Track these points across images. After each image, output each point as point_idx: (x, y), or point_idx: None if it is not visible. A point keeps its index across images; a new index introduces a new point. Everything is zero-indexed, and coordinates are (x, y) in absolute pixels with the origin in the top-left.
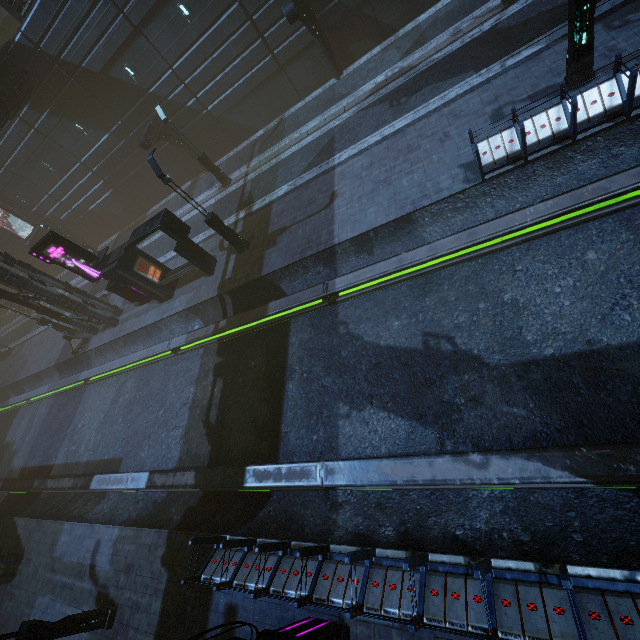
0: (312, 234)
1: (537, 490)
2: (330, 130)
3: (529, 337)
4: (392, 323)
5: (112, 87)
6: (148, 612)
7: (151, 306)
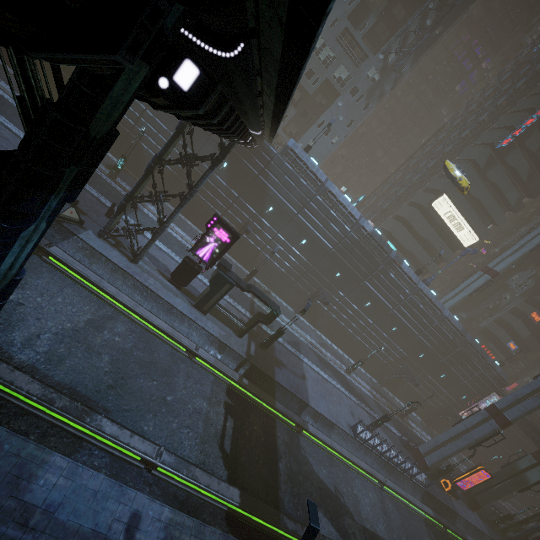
0: (299, 386)
1: None
2: (297, 336)
3: (363, 516)
4: (323, 469)
5: (259, 196)
6: None
7: (181, 296)
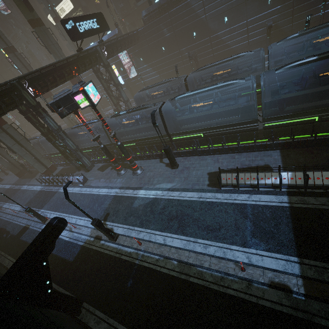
0: None
1: None
2: None
3: None
4: None
5: None
6: None
7: None
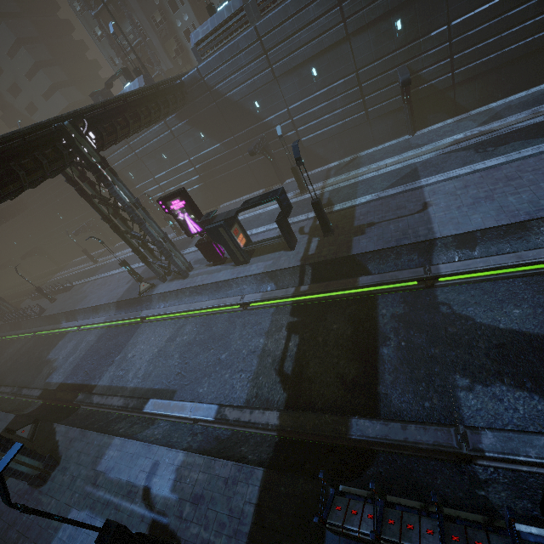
0: (407, 229)
1: None
2: (411, 164)
3: None
4: (511, 310)
5: (239, 113)
6: None
7: (224, 267)
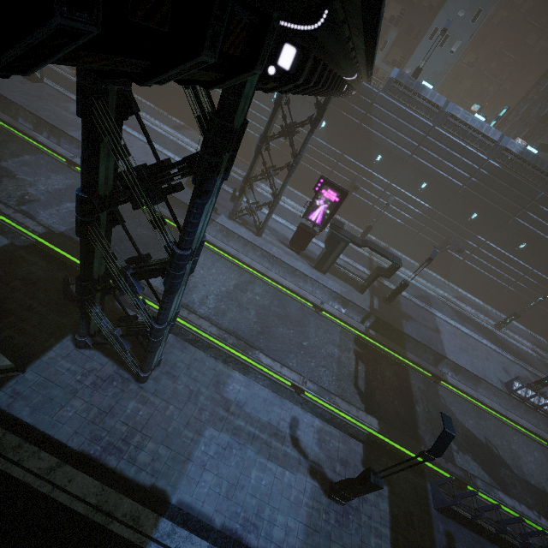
0: (432, 339)
1: (545, 538)
2: (425, 291)
3: (525, 471)
4: (469, 419)
5: (364, 147)
6: (378, 508)
7: (301, 259)
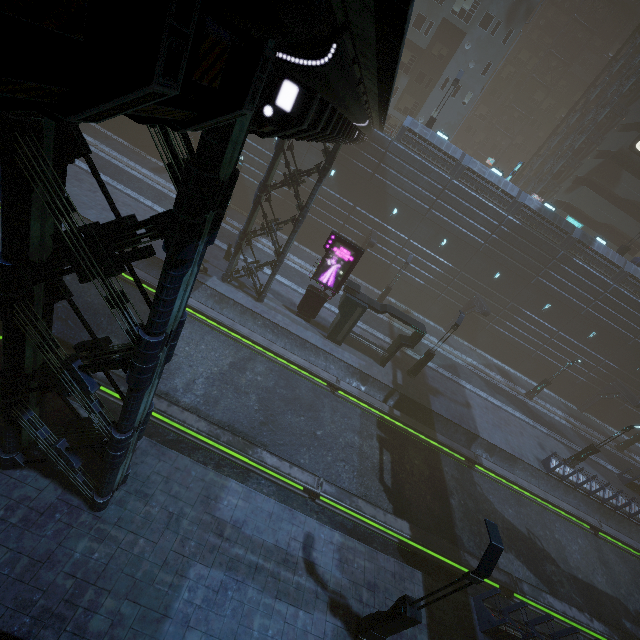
0: (463, 415)
1: None
2: (452, 359)
3: (571, 564)
4: (508, 508)
5: (378, 200)
6: None
7: (312, 328)
